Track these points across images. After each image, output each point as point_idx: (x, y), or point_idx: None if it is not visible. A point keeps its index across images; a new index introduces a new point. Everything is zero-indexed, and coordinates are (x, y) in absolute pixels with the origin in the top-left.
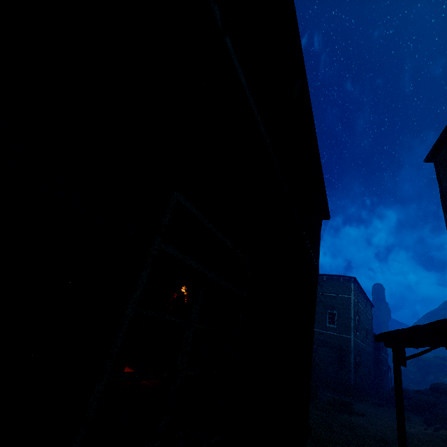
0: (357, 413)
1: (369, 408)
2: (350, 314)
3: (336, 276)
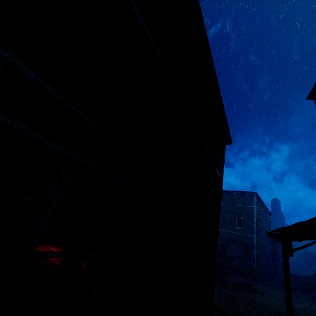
0: (258, 292)
1: (268, 289)
2: (253, 219)
3: (243, 192)
